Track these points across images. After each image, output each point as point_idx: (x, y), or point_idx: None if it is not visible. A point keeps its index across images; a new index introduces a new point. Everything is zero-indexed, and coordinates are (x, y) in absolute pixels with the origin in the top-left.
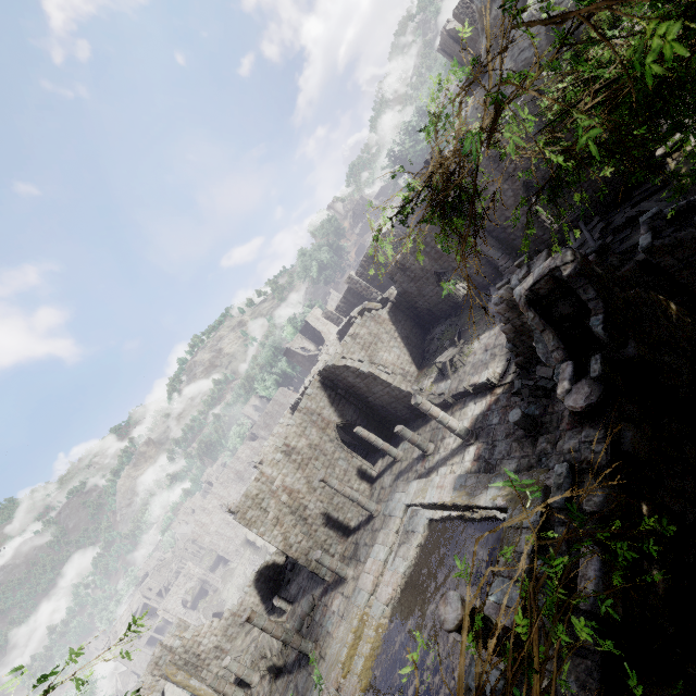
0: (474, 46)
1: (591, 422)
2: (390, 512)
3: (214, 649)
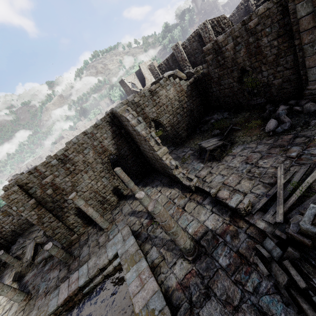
0: None
1: None
2: (108, 247)
3: (12, 231)
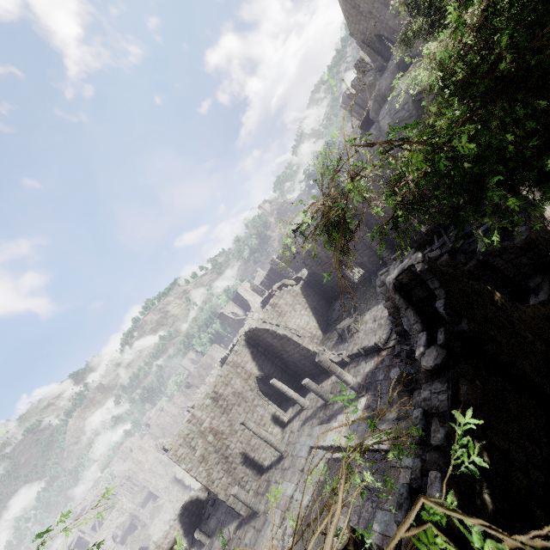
0: (366, 105)
1: (438, 378)
2: (297, 453)
3: None
